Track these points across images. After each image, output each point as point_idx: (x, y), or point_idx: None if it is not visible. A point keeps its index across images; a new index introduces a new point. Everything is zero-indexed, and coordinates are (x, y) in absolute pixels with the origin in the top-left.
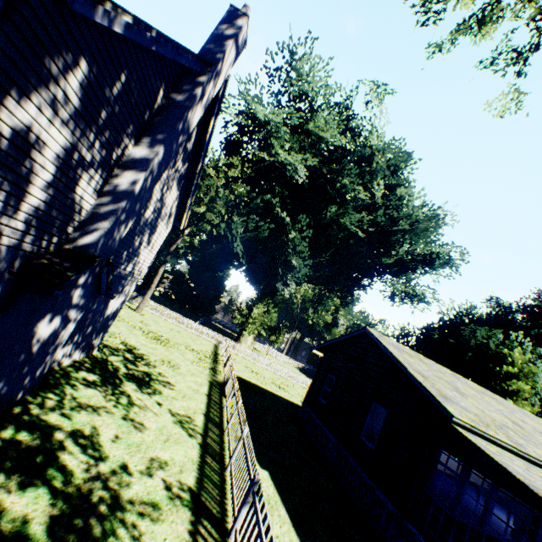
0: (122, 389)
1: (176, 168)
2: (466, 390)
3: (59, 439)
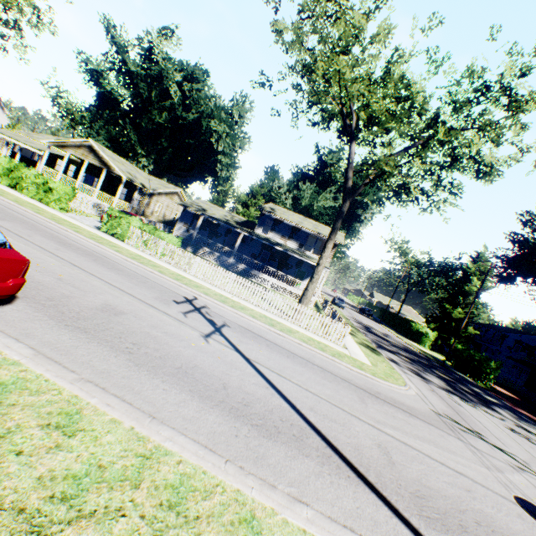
0: None
1: None
2: None
3: None
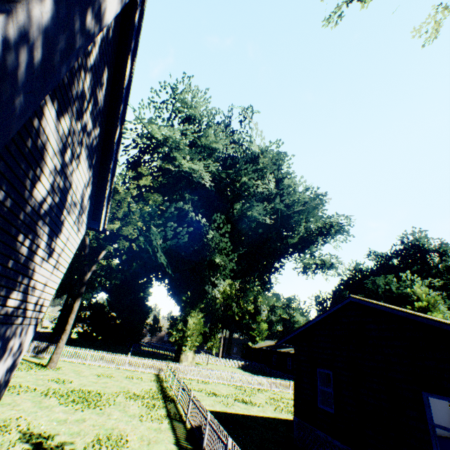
0: None
1: (83, 123)
2: None
3: None
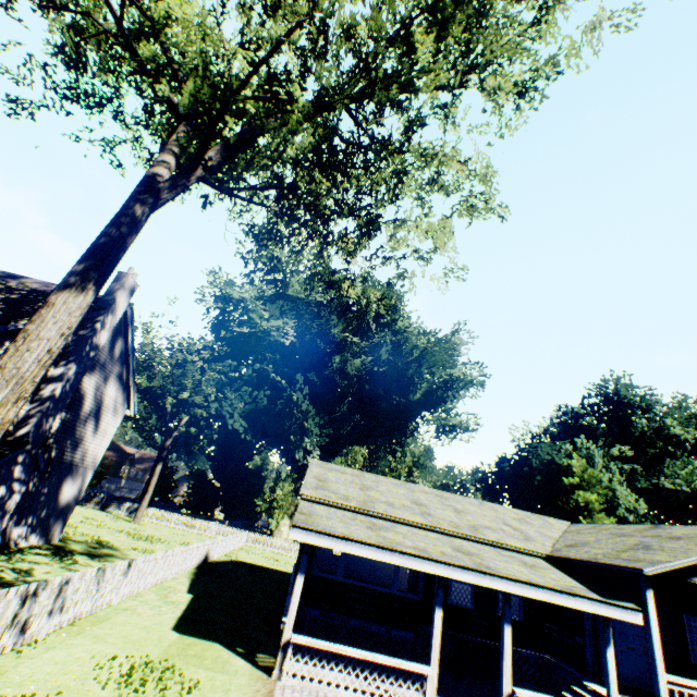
0: (71, 557)
1: (107, 370)
2: (386, 489)
3: (2, 568)
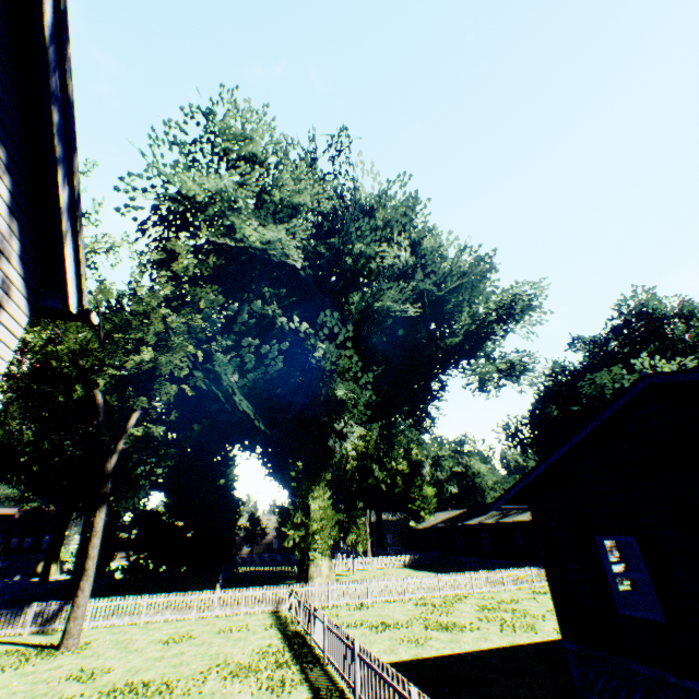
0: None
1: None
2: None
3: None
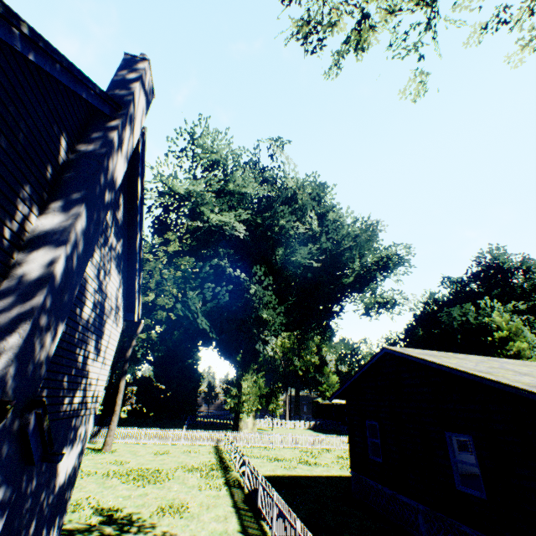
0: None
1: (109, 245)
2: (521, 369)
3: None
